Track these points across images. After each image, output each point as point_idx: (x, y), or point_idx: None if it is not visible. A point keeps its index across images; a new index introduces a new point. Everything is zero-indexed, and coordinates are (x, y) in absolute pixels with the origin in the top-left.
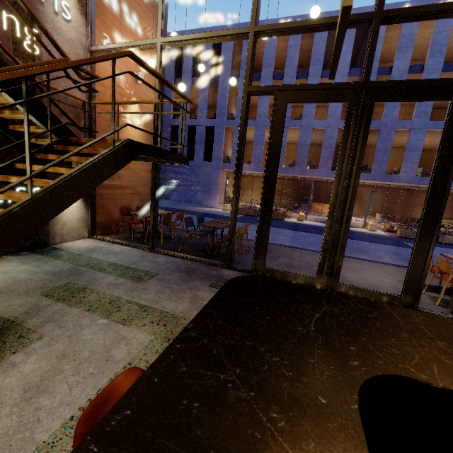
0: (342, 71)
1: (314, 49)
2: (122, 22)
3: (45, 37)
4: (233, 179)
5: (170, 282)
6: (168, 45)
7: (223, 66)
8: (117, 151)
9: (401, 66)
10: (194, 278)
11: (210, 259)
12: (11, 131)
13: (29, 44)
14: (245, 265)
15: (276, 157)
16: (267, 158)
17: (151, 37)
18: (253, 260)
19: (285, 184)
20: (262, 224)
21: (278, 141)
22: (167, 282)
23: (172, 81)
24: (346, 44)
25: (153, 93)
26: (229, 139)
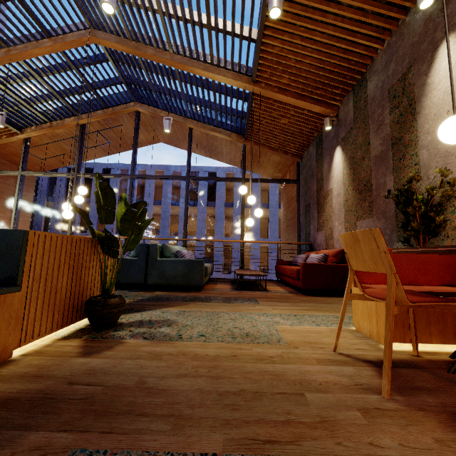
0: (203, 203)
1: (182, 188)
2: None
3: None
4: None
5: None
6: None
7: None
8: None
9: (238, 204)
10: None
11: None
12: None
13: None
14: None
15: None
16: None
17: None
18: None
19: None
20: None
21: None
22: None
23: (62, 200)
24: (203, 187)
25: None
26: (120, 247)
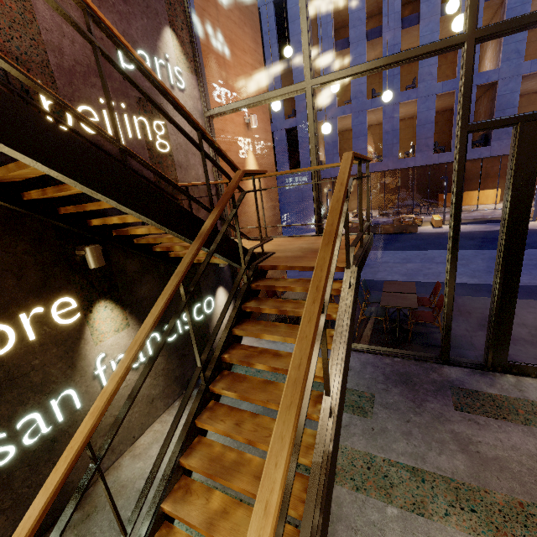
0: None
1: None
2: (225, 57)
3: (169, 124)
4: (448, 254)
5: (401, 410)
6: (321, 86)
7: (294, 43)
8: (354, 292)
9: None
10: (422, 395)
11: (407, 347)
12: (171, 258)
13: (159, 143)
14: (461, 352)
15: (523, 218)
16: (508, 222)
17: (251, 58)
18: (487, 353)
19: (397, 177)
20: (500, 309)
21: (527, 195)
22: (397, 409)
23: None
24: None
25: (263, 132)
26: None
